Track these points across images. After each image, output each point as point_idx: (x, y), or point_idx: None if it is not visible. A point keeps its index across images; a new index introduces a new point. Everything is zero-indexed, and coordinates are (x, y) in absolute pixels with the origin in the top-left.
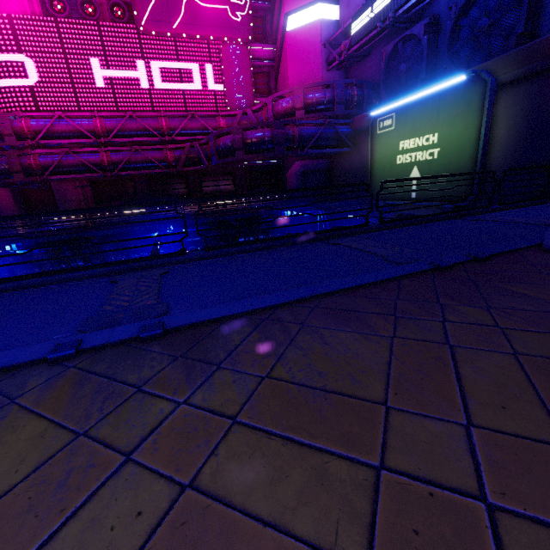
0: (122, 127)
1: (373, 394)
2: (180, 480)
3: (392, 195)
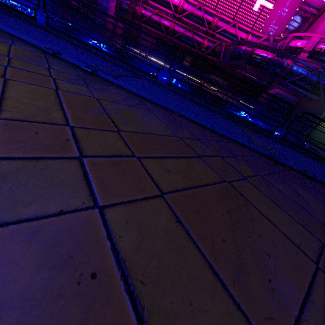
0: (191, 12)
1: (123, 127)
2: (6, 76)
3: (320, 144)
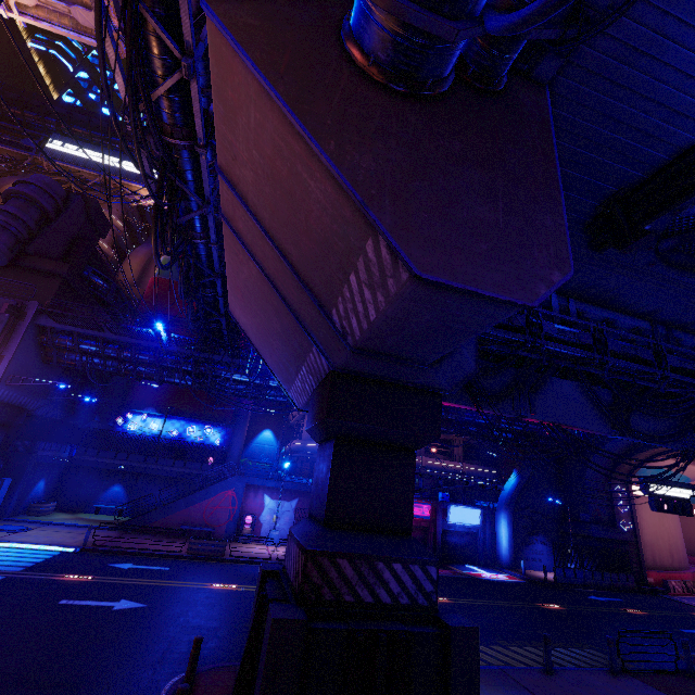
0: None
1: None
2: None
3: None
